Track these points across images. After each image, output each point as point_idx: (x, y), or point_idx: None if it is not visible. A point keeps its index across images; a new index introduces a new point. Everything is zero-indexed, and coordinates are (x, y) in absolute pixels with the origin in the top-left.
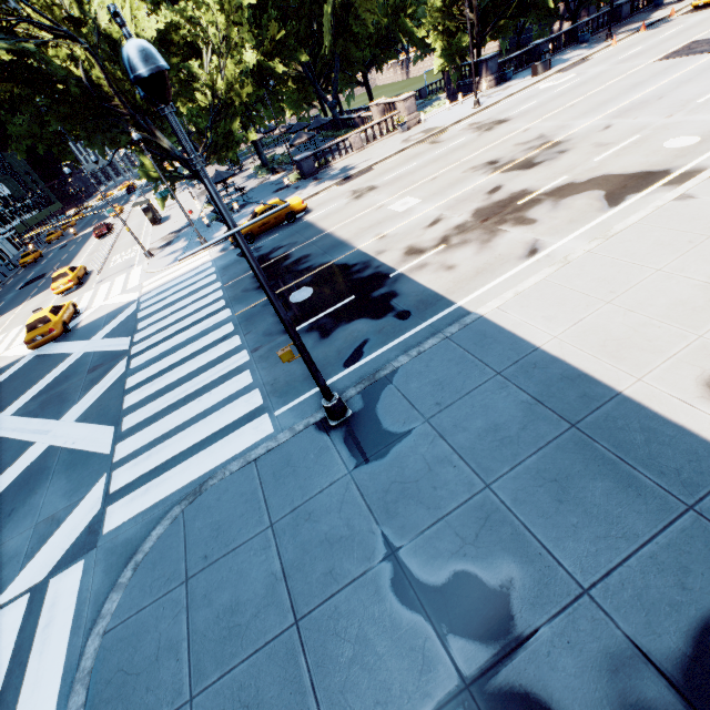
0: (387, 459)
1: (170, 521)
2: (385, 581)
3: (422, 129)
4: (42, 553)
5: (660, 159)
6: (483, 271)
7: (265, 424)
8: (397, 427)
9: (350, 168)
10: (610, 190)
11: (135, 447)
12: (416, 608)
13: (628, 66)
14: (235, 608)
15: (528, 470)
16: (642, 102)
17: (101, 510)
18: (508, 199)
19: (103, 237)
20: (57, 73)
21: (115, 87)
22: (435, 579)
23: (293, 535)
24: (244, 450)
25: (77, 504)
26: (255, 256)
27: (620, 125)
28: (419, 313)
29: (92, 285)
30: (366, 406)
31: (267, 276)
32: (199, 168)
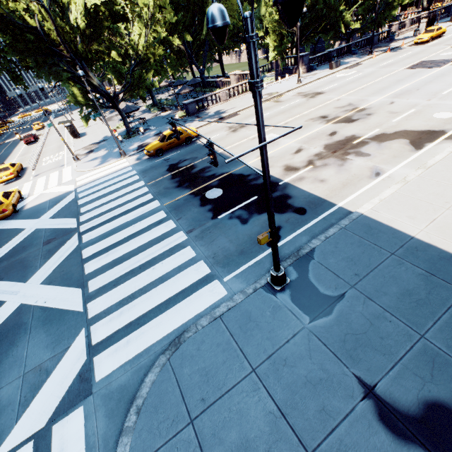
0: (334, 316)
1: (159, 369)
2: (374, 416)
3: (265, 92)
4: (37, 401)
5: (435, 124)
6: (347, 184)
7: (218, 288)
8: (332, 291)
9: (221, 112)
10: (412, 139)
11: (106, 306)
12: (410, 437)
13: (388, 70)
14: (246, 445)
15: (448, 324)
16: (408, 91)
17: (88, 360)
18: (345, 140)
19: (30, 144)
20: (15, 20)
21: (62, 36)
22: (414, 412)
23: (277, 378)
24: (207, 309)
25: (61, 355)
26: (167, 165)
27: (400, 102)
28: (312, 210)
29: (30, 178)
30: (300, 275)
31: (182, 179)
32: (261, 89)
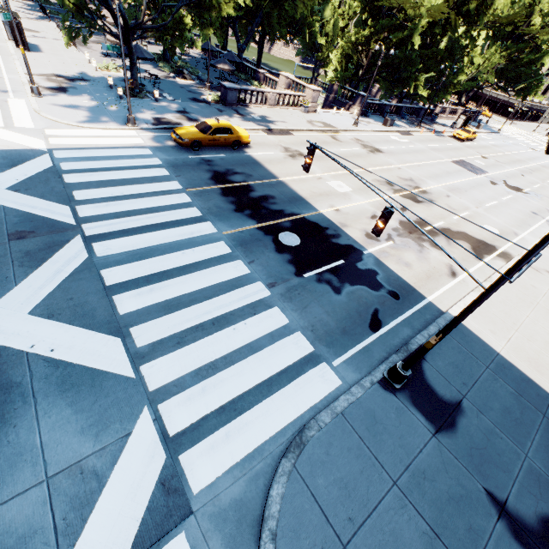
0: (457, 427)
1: (286, 478)
2: (511, 533)
3: (319, 119)
4: (95, 526)
5: (487, 236)
6: (430, 276)
7: (329, 373)
8: (449, 399)
9: (269, 120)
10: (473, 245)
11: (175, 375)
12: None
13: (437, 155)
14: None
15: (540, 445)
16: (458, 188)
17: (169, 460)
18: (417, 222)
19: None
20: None
21: None
22: (537, 528)
23: (421, 493)
24: (323, 400)
25: (117, 448)
26: (210, 169)
27: (455, 199)
28: (405, 297)
29: None
30: (416, 375)
31: (239, 201)
32: None
